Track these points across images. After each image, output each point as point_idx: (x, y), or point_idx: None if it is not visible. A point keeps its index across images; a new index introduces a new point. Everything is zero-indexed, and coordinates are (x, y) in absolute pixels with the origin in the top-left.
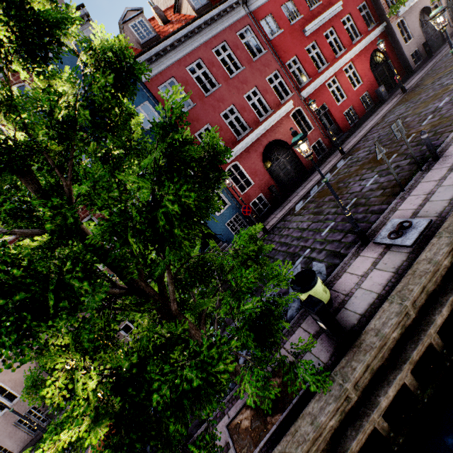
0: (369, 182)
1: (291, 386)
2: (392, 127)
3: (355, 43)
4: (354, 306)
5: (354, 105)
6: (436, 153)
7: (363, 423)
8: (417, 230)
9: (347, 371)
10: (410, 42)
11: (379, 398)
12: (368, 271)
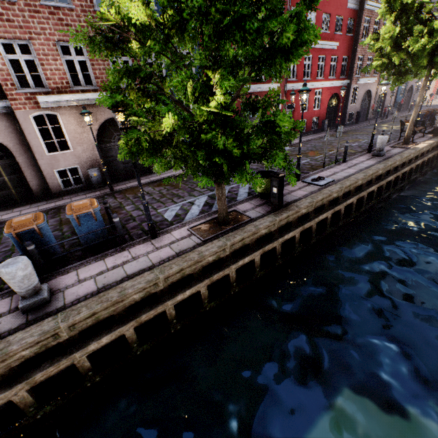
0: (303, 161)
1: (240, 219)
2: (338, 128)
3: (330, 79)
4: (285, 199)
5: (308, 120)
6: (346, 158)
7: (274, 241)
8: (326, 181)
9: (278, 215)
10: (353, 105)
11: (285, 235)
12: (296, 190)
